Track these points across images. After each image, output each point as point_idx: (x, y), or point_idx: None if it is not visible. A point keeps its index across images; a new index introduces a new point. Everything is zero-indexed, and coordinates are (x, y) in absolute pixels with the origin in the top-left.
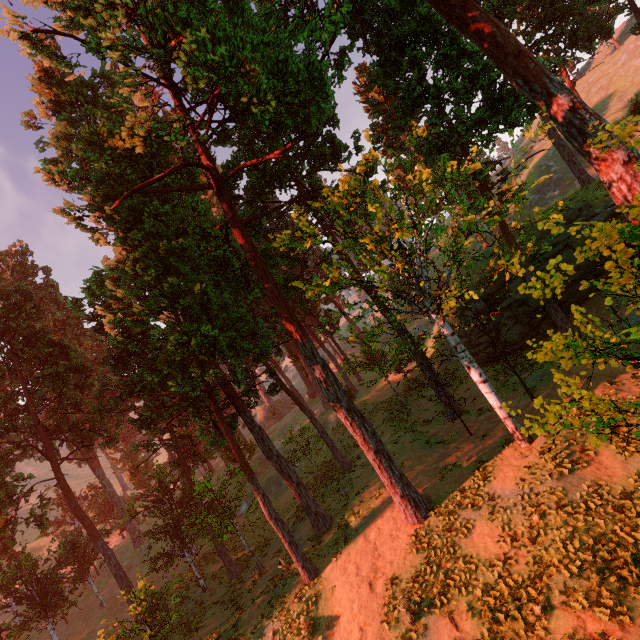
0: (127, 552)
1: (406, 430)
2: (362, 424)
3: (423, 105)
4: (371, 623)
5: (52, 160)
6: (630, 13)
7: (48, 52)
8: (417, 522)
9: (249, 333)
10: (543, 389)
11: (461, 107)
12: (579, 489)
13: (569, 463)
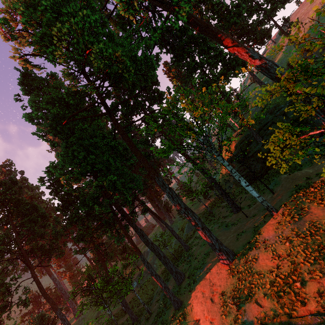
0: (71, 323)
1: (214, 223)
2: (193, 215)
3: (196, 70)
4: (215, 318)
5: (29, 113)
6: (276, 27)
7: (30, 63)
8: (229, 262)
9: (130, 181)
10: (277, 188)
11: (213, 70)
12: (305, 226)
13: (297, 216)
